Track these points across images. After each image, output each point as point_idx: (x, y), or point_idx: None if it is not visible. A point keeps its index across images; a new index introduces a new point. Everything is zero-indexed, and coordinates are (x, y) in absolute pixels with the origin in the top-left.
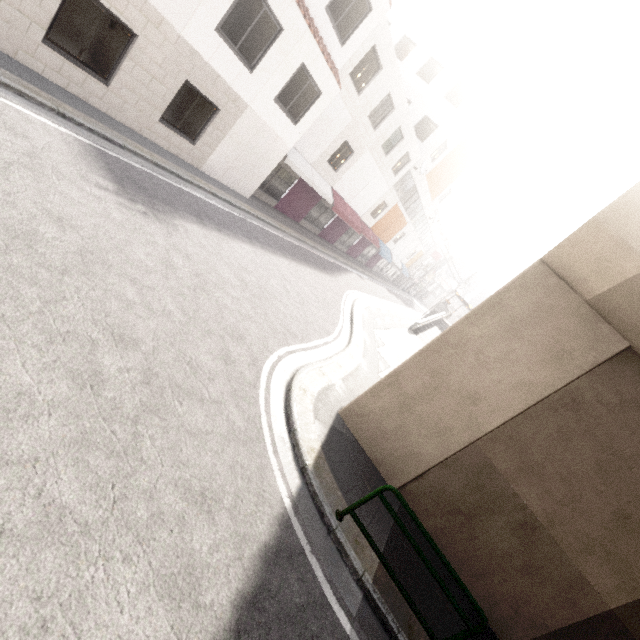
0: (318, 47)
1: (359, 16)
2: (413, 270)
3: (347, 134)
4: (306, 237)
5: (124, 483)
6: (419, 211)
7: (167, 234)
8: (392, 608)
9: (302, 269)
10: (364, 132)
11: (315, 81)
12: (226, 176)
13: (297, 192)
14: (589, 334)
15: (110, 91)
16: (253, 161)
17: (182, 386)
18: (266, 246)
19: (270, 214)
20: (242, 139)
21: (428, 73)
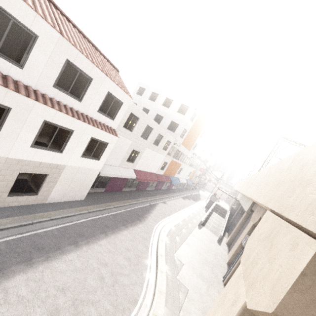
0: (98, 128)
1: (117, 107)
2: (193, 179)
3: (132, 147)
4: (126, 199)
5: None
6: (185, 157)
7: None
8: None
9: (120, 236)
10: (141, 143)
11: (102, 140)
12: (65, 197)
13: (115, 179)
14: None
15: None
16: (79, 184)
17: None
18: (91, 237)
19: (100, 200)
20: (68, 179)
21: (167, 104)
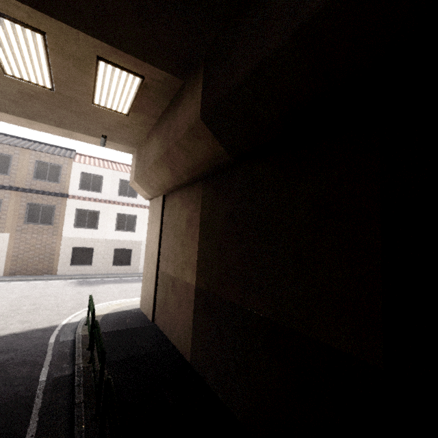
0: None
1: None
2: None
3: None
4: None
5: (3, 320)
6: None
7: (90, 288)
8: (85, 340)
9: None
10: None
11: None
12: None
13: None
14: (158, 203)
15: (93, 267)
16: None
17: (48, 309)
18: None
19: None
20: None
21: None
